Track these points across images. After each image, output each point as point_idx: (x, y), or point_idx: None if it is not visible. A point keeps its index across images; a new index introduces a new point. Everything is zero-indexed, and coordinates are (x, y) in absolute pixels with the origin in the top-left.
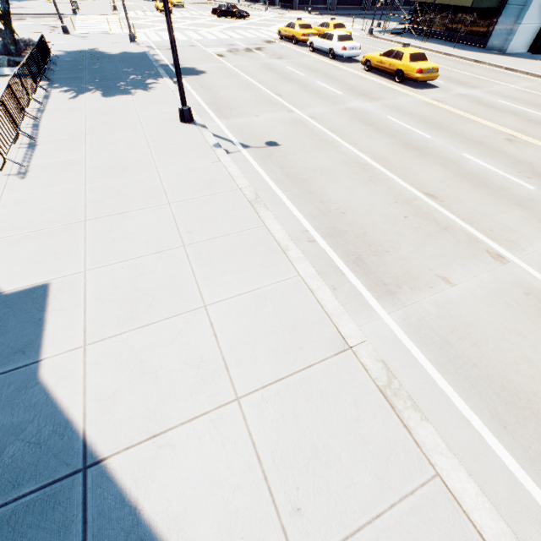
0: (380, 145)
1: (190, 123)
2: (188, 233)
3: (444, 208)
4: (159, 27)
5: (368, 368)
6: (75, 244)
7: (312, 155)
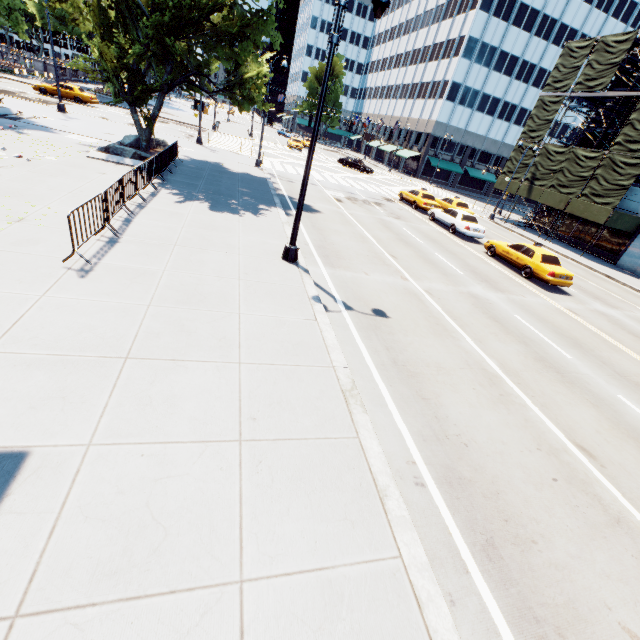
0: (510, 352)
1: (292, 263)
2: (251, 419)
3: (608, 479)
4: (286, 160)
5: None
6: (97, 392)
7: (426, 341)
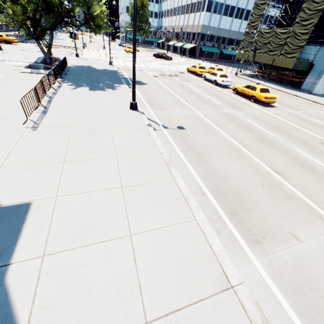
0: (245, 136)
1: (135, 110)
2: (125, 179)
3: (287, 182)
4: (125, 59)
5: (246, 309)
6: (54, 177)
7: (204, 137)
